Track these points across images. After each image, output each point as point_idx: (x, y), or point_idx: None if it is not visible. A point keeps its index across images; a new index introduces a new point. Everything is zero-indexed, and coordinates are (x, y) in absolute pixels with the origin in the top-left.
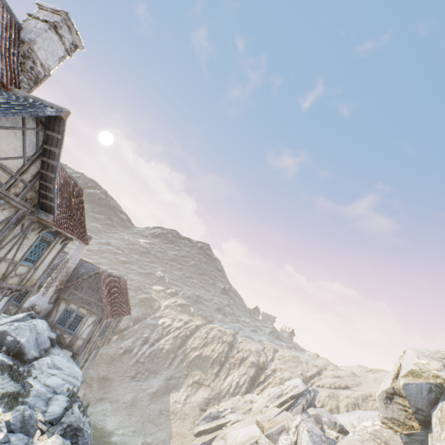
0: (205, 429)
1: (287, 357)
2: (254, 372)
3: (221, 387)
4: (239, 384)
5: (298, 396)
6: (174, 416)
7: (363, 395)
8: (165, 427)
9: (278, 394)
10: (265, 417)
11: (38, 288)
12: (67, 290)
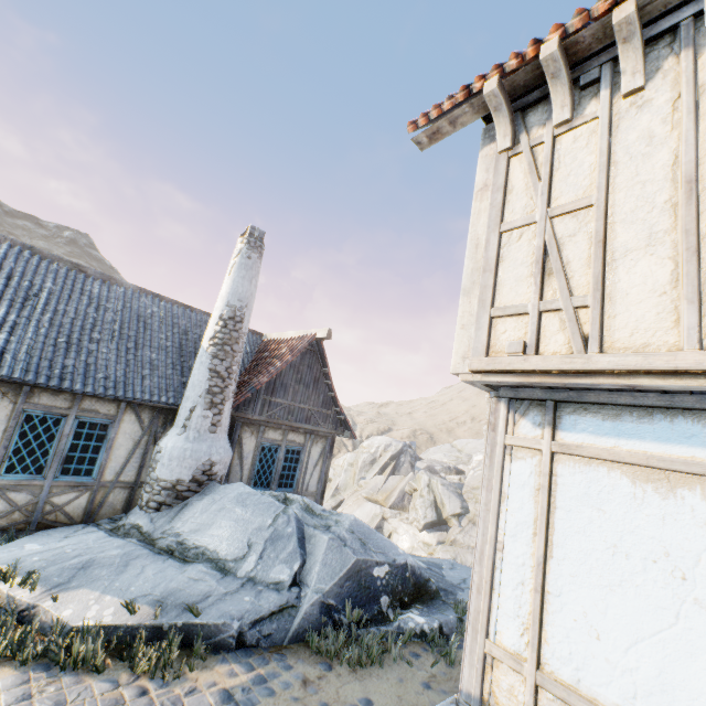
0: None
1: None
2: None
3: None
4: None
5: (399, 455)
6: None
7: (412, 433)
8: None
9: (370, 460)
10: (372, 490)
11: (136, 412)
12: (251, 399)
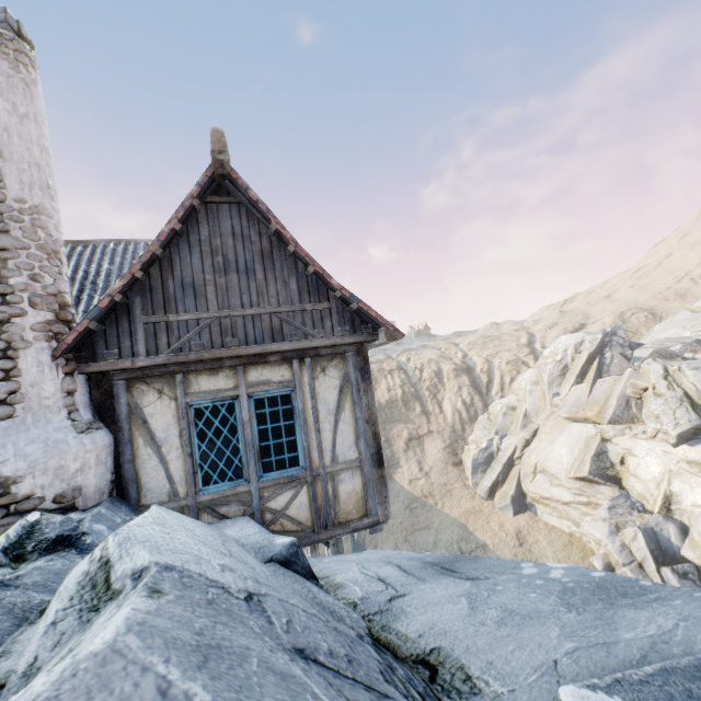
0: (494, 481)
1: (477, 341)
2: (468, 378)
3: (448, 423)
4: (467, 403)
5: (600, 351)
6: (434, 499)
7: (617, 318)
8: (440, 521)
9: (558, 371)
10: (574, 406)
11: None
12: (118, 333)
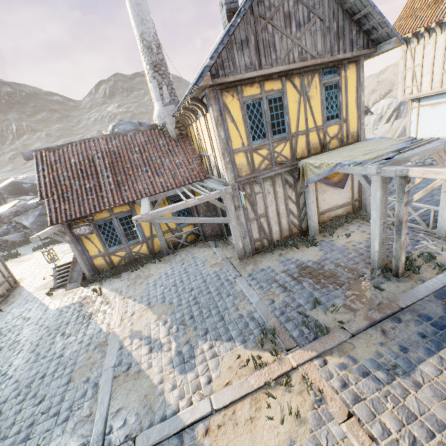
0: None
1: None
2: None
3: None
4: None
5: (399, 107)
6: None
7: None
8: None
9: (378, 118)
10: (383, 134)
11: None
12: None
